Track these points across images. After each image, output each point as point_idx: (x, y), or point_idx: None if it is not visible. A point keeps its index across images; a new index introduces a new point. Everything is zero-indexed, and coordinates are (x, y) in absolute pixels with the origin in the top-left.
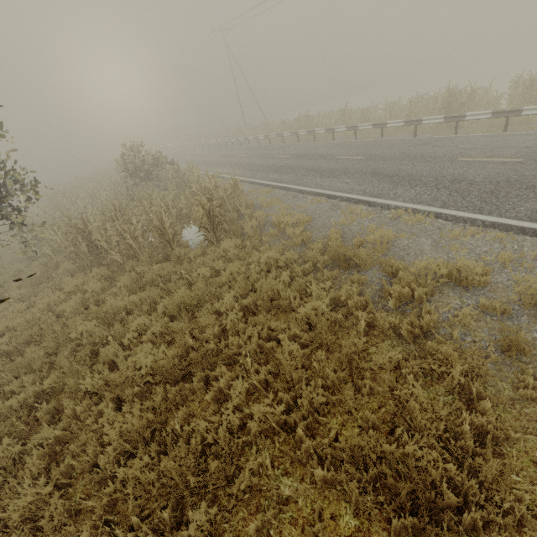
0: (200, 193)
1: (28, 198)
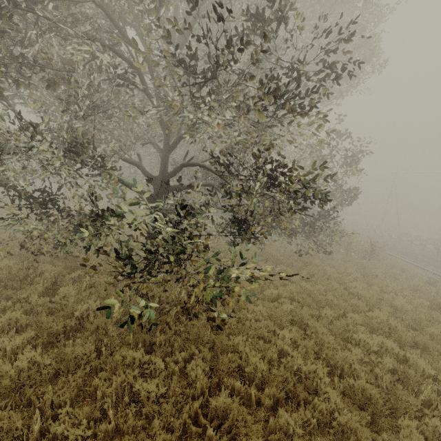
0: (366, 241)
1: (309, 213)
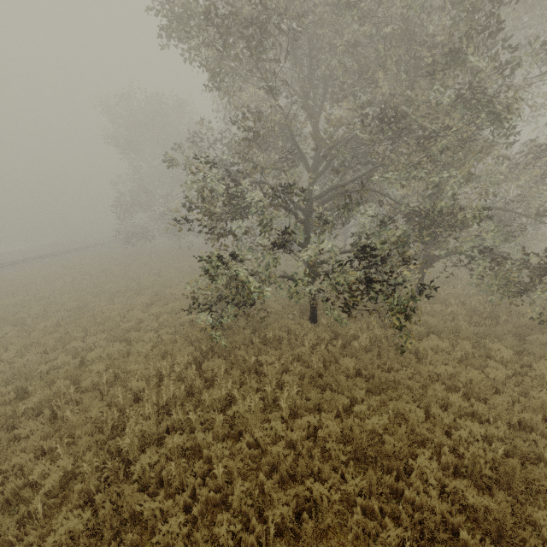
0: None
1: None
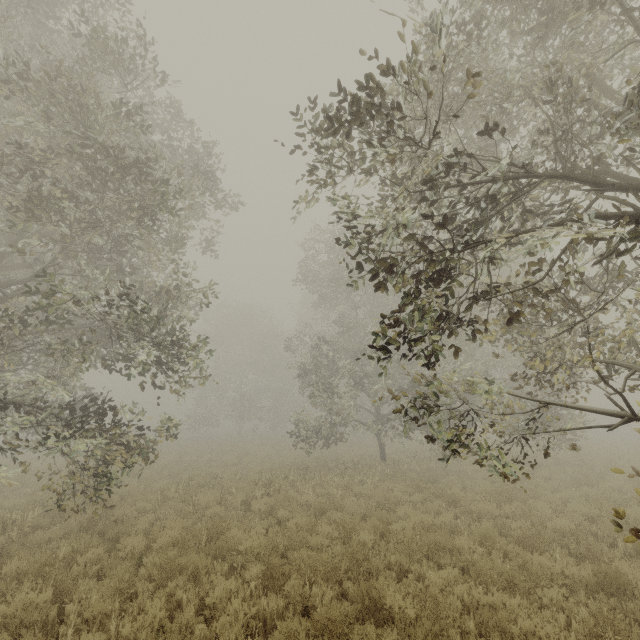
0: None
1: None
